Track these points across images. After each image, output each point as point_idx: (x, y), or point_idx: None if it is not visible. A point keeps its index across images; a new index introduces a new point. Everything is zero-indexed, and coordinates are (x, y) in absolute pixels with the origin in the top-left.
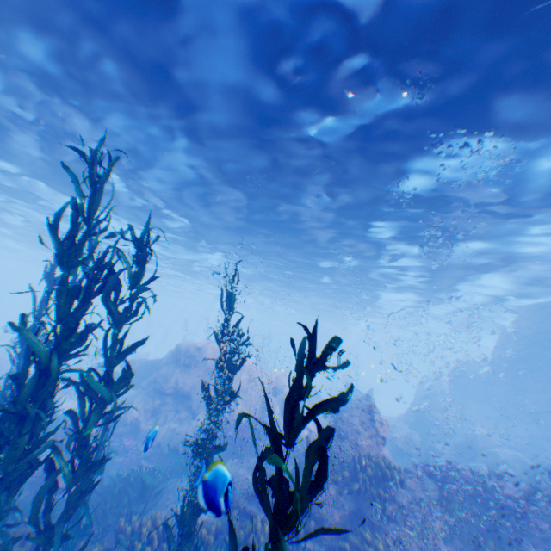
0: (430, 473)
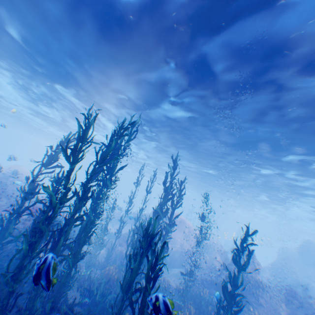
0: (281, 291)
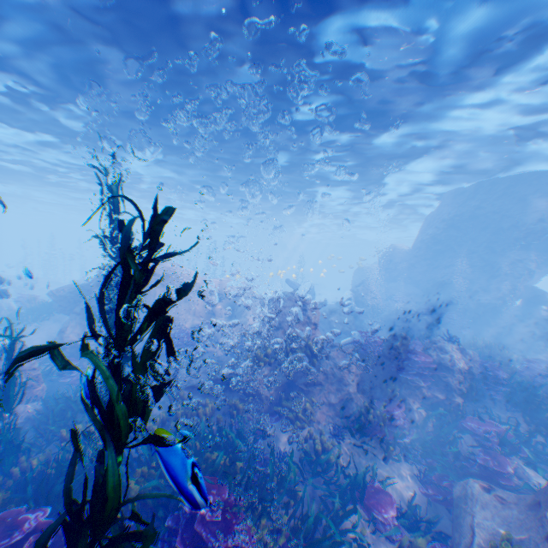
0: (351, 344)
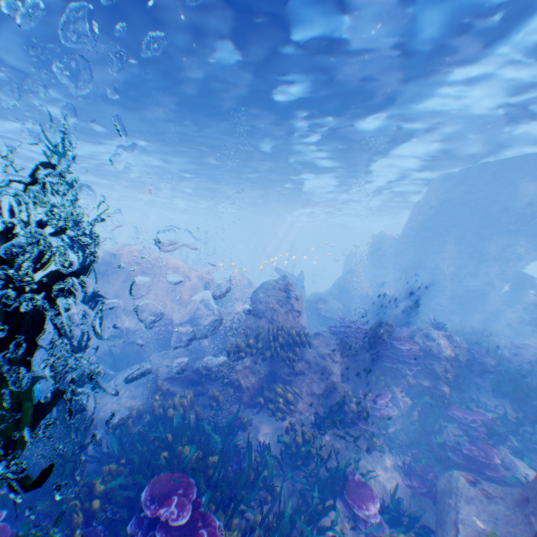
0: (335, 332)
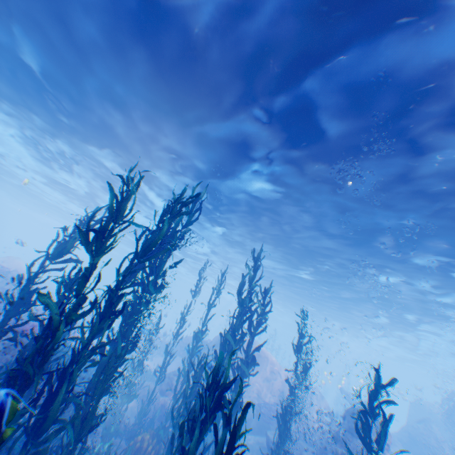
0: None
